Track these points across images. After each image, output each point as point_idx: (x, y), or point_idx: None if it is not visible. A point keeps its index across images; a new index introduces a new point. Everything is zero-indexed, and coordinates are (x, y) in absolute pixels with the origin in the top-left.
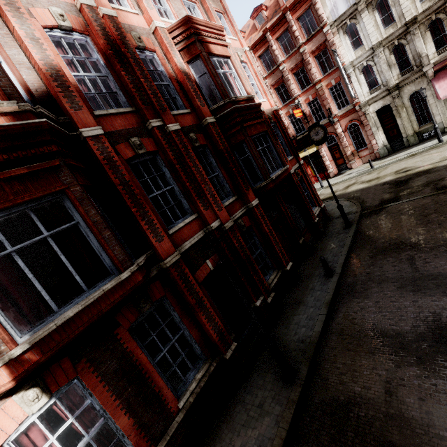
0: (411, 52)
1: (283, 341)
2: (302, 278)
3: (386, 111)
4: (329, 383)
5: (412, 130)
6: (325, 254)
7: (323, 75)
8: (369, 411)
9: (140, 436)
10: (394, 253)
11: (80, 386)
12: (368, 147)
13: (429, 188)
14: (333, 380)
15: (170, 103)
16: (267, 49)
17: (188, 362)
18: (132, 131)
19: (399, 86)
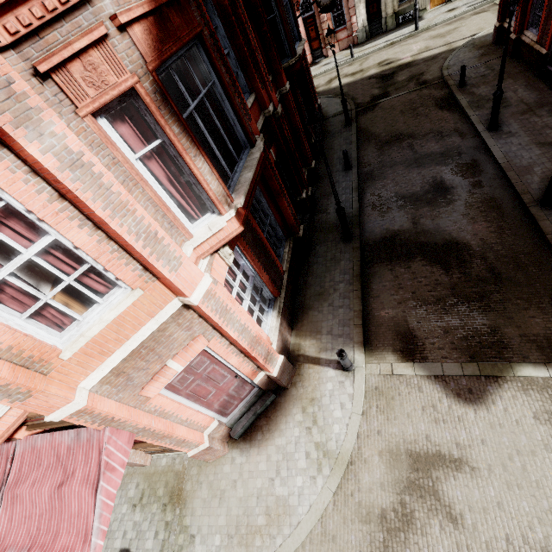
0: None
1: (330, 222)
2: (322, 176)
3: None
4: (376, 232)
5: (392, 9)
6: (336, 153)
7: None
8: (406, 235)
9: (273, 287)
10: (397, 144)
11: (238, 252)
12: (347, 27)
13: (413, 83)
14: (378, 230)
15: None
16: None
17: (277, 242)
18: None
19: None
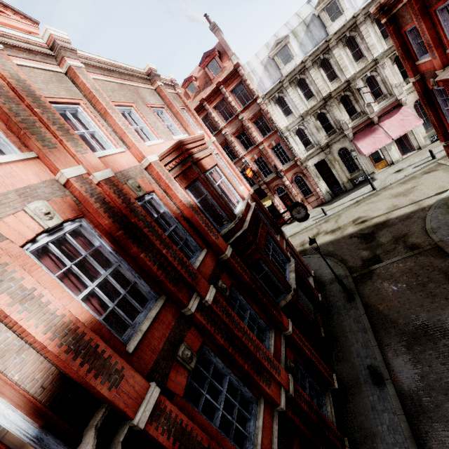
0: (332, 119)
1: None
2: (348, 387)
3: (321, 163)
4: None
5: (346, 178)
6: (352, 344)
7: (264, 138)
8: None
9: None
10: (429, 343)
11: None
12: (314, 194)
13: (401, 246)
14: None
15: (184, 249)
16: (206, 116)
17: None
18: (173, 336)
19: (329, 145)
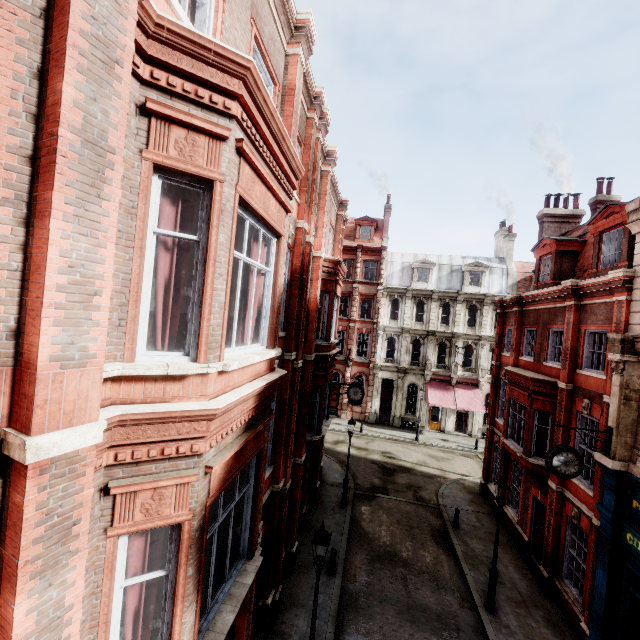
0: (423, 352)
1: None
2: (299, 566)
3: (389, 383)
4: None
5: (400, 413)
6: None
7: (360, 319)
8: None
9: None
10: (390, 565)
11: None
12: (363, 406)
13: (411, 493)
14: None
15: None
16: None
17: None
18: (277, 358)
19: (406, 372)
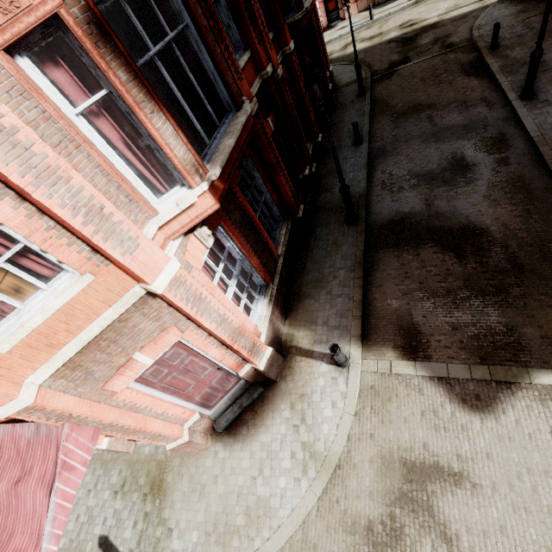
0: None
1: (334, 202)
2: (330, 151)
3: None
4: (384, 214)
5: None
6: (346, 126)
7: None
8: (417, 218)
9: (265, 272)
10: (414, 115)
11: (222, 233)
12: None
13: (438, 46)
14: (387, 212)
15: None
16: None
17: (273, 223)
18: None
19: None
